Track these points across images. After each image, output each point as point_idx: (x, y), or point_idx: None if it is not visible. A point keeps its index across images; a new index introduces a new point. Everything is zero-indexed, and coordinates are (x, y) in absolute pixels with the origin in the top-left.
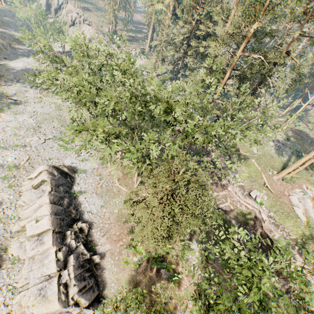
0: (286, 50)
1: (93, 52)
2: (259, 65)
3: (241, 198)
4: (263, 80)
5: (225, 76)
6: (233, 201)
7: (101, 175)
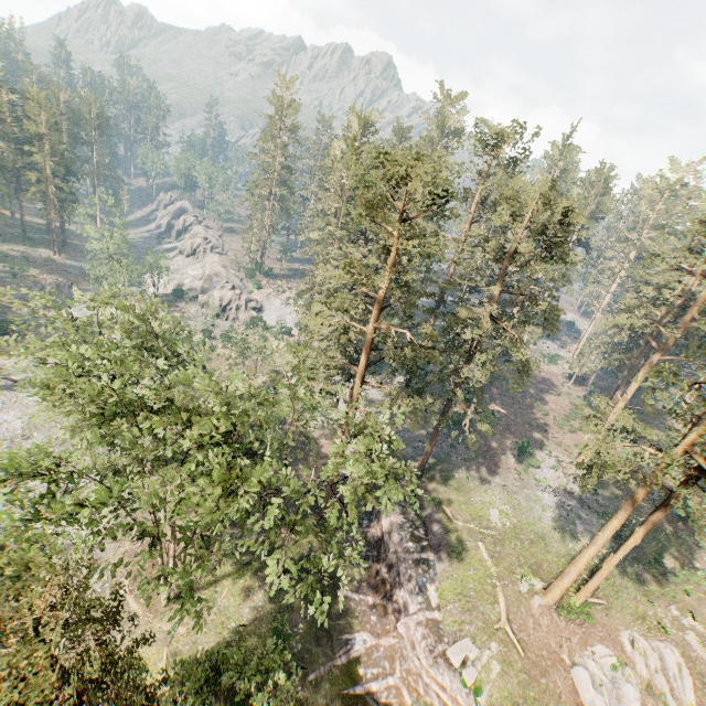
0: (489, 315)
1: (135, 313)
2: (393, 347)
3: (423, 664)
4: (467, 364)
5: (361, 360)
6: (409, 671)
7: (100, 562)
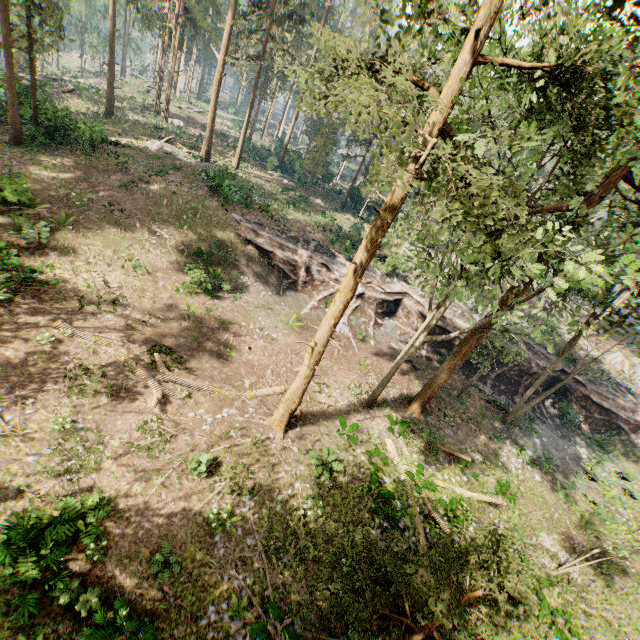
0: None
1: None
2: None
3: None
4: None
5: None
6: None
7: None
